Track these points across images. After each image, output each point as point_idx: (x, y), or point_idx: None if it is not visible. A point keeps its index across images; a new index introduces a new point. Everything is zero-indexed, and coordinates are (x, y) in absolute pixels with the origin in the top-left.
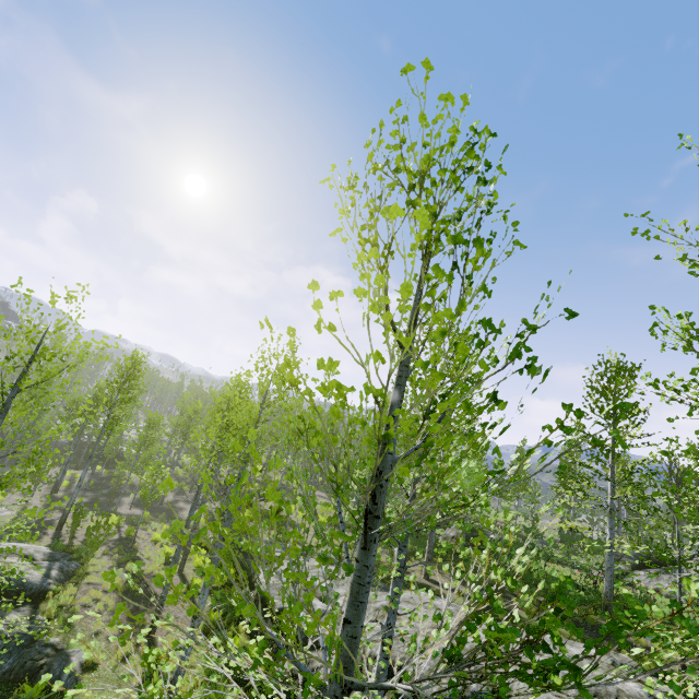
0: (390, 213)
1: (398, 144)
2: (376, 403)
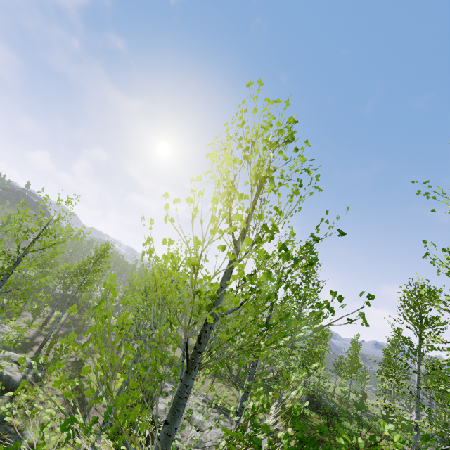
0: (210, 156)
1: (241, 124)
2: (193, 269)
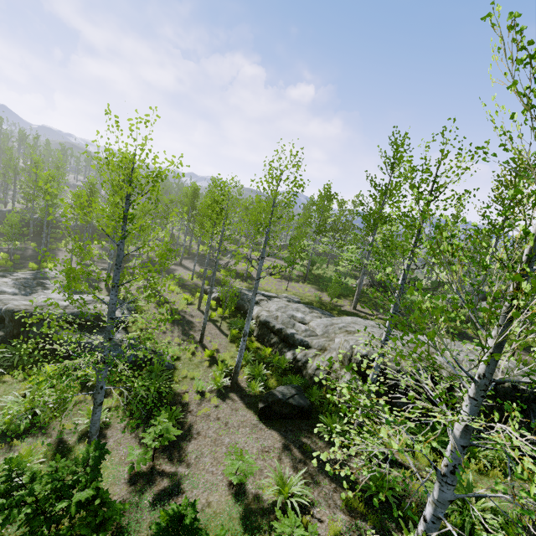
0: None
1: None
2: None
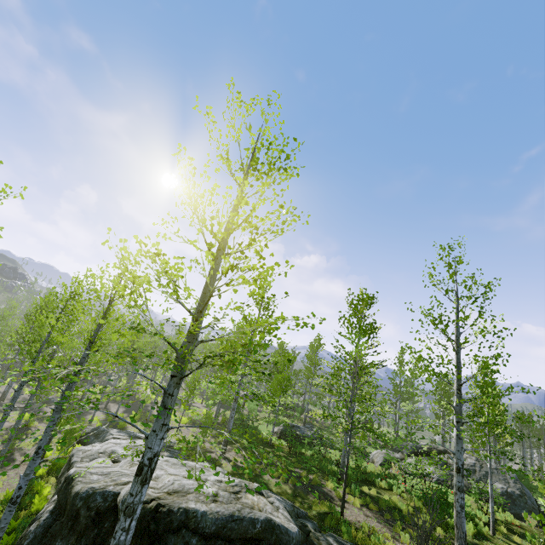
0: None
1: None
2: None
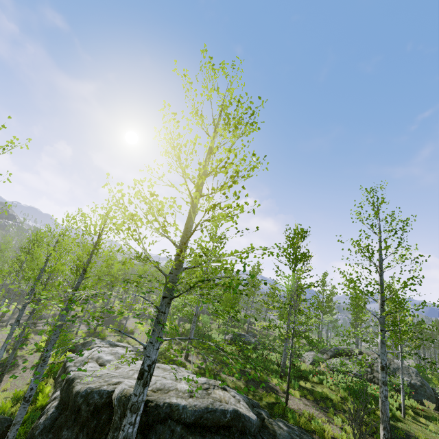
0: None
1: None
2: None
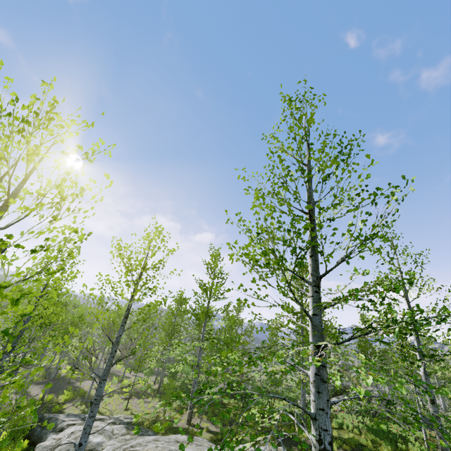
0: None
1: None
2: None
